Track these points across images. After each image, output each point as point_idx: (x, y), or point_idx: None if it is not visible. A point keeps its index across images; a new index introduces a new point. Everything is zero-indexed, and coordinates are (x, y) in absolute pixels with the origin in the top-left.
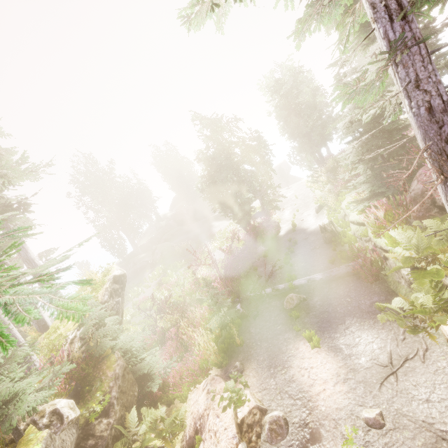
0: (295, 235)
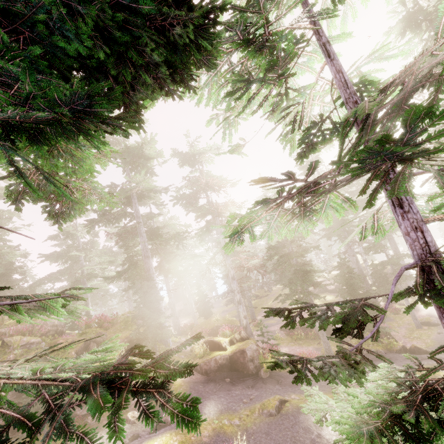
0: None
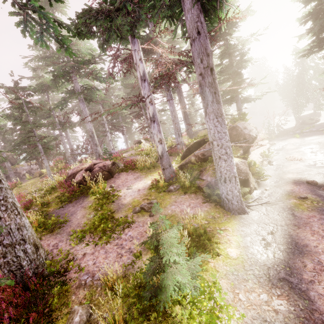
0: (322, 123)
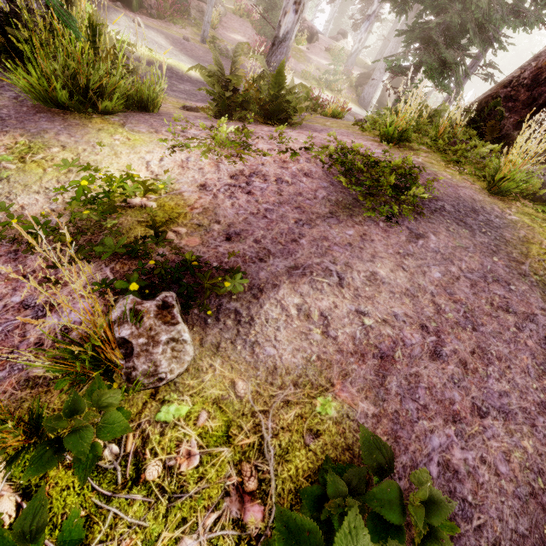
0: None
